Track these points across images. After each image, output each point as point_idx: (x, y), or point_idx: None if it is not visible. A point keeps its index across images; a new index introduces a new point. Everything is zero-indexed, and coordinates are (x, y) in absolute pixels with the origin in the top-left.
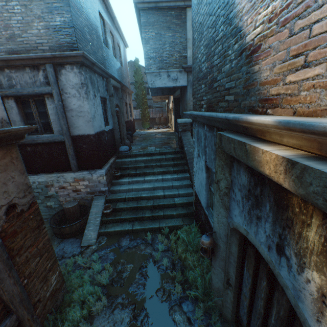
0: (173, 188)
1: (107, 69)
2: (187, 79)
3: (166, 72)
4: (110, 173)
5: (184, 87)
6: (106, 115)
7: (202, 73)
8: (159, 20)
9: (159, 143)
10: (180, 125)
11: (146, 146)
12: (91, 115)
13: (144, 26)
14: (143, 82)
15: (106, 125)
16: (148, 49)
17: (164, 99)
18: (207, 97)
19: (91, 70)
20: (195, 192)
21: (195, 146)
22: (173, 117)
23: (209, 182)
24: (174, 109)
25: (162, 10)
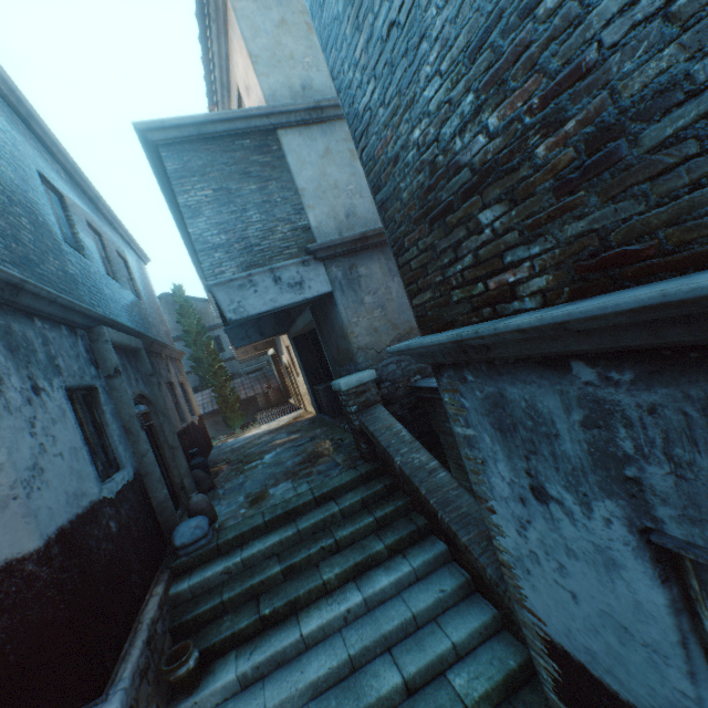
0: (419, 626)
1: (89, 305)
2: (328, 276)
3: (269, 271)
4: (151, 683)
5: (321, 299)
6: (101, 440)
7: (461, 175)
8: (216, 160)
9: (296, 462)
10: (349, 395)
11: (262, 489)
12: (13, 473)
13: (180, 178)
14: (204, 327)
15: (108, 476)
16: (203, 227)
17: (265, 348)
18: (555, 238)
19: (10, 309)
20: (549, 641)
21: (487, 457)
22: (302, 382)
23: (700, 628)
24: (302, 362)
25: (218, 141)
